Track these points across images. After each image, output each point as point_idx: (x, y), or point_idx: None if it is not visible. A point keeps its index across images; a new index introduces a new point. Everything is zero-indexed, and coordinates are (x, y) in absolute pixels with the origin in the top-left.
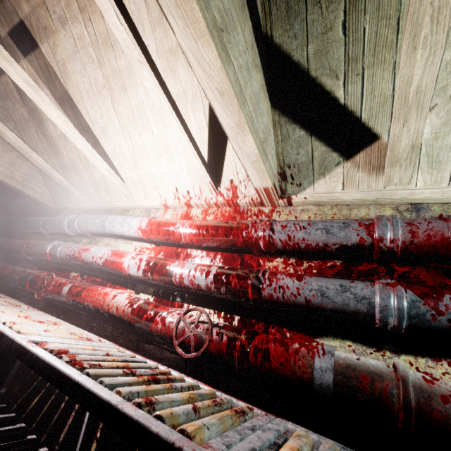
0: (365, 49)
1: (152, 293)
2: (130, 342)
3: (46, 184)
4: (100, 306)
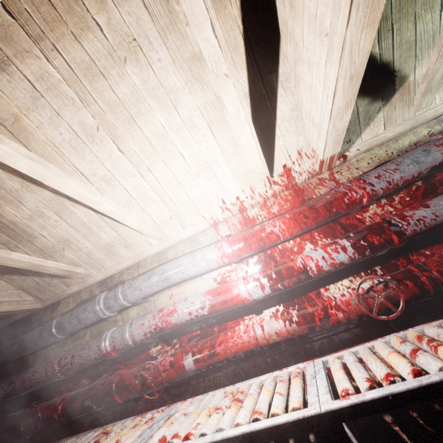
0: (392, 8)
1: (276, 303)
2: (295, 355)
3: (17, 287)
4: (253, 346)
